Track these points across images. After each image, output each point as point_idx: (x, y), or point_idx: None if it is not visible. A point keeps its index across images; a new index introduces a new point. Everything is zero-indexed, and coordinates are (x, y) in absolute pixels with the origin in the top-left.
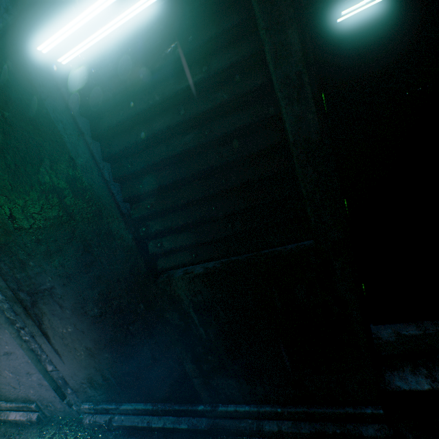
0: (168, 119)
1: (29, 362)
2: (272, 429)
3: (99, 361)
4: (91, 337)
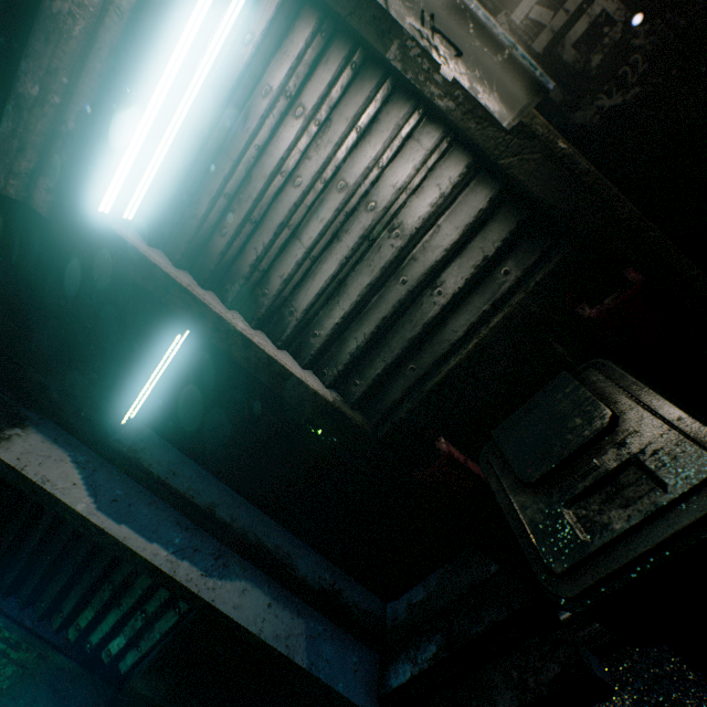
0: (44, 563)
1: None
2: None
3: None
4: None
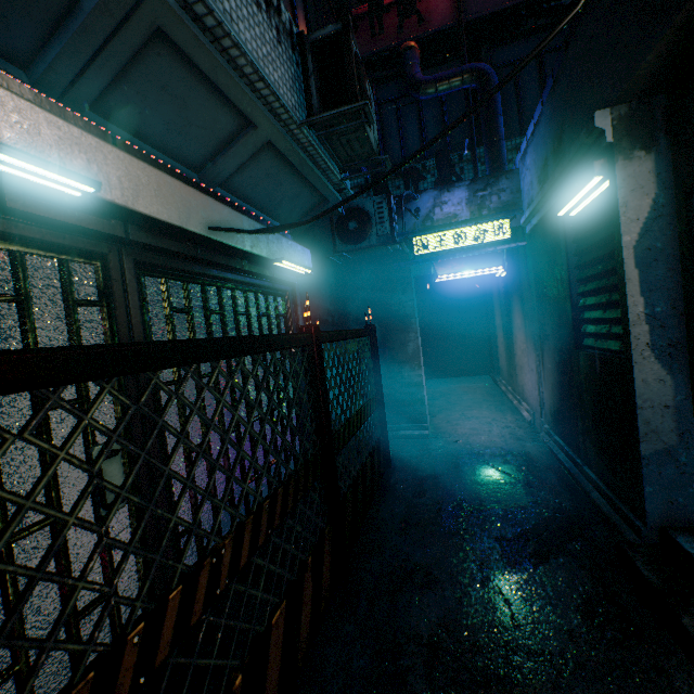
0: (595, 254)
1: (536, 380)
2: (594, 496)
3: (554, 395)
4: (554, 376)
